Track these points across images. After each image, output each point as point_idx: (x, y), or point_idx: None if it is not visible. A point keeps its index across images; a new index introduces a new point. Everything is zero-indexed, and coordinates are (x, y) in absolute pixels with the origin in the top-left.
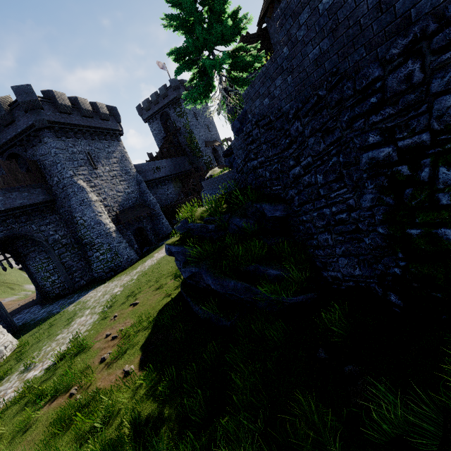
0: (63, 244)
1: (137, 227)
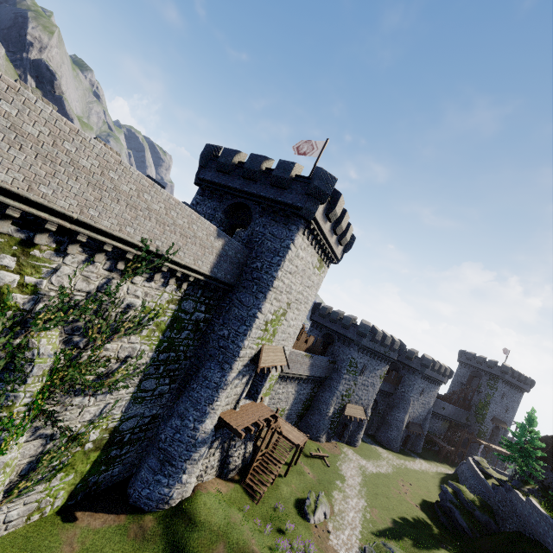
0: (379, 412)
1: (409, 434)
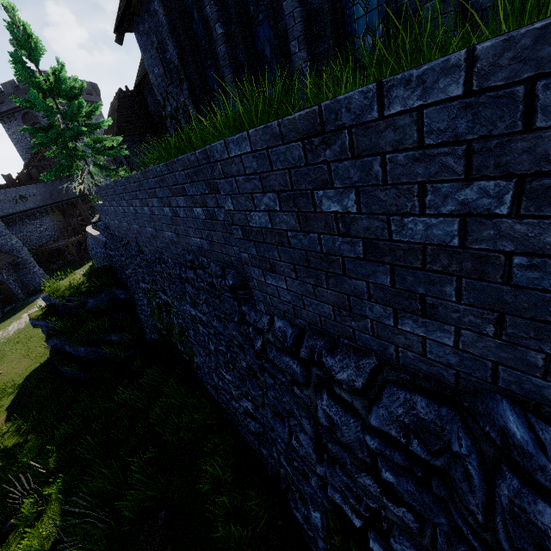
0: None
1: None
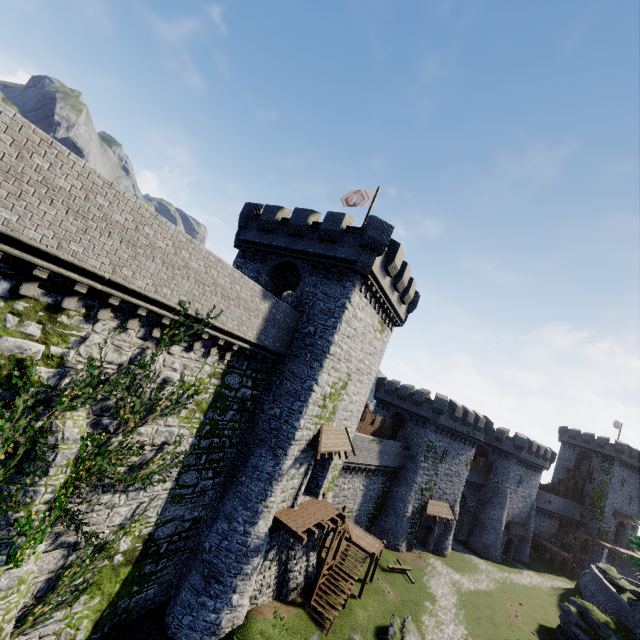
0: (469, 510)
1: (510, 537)
